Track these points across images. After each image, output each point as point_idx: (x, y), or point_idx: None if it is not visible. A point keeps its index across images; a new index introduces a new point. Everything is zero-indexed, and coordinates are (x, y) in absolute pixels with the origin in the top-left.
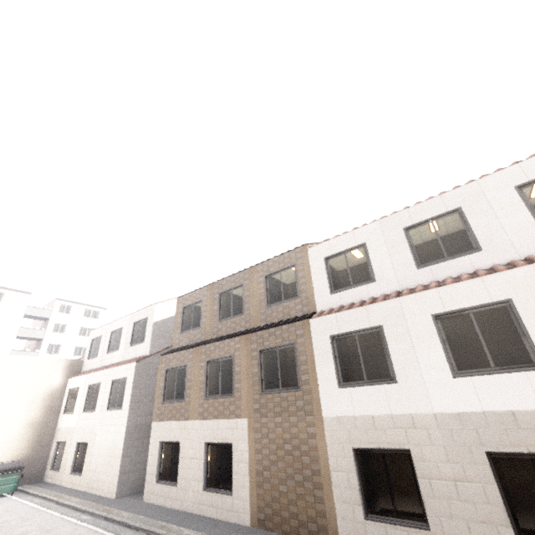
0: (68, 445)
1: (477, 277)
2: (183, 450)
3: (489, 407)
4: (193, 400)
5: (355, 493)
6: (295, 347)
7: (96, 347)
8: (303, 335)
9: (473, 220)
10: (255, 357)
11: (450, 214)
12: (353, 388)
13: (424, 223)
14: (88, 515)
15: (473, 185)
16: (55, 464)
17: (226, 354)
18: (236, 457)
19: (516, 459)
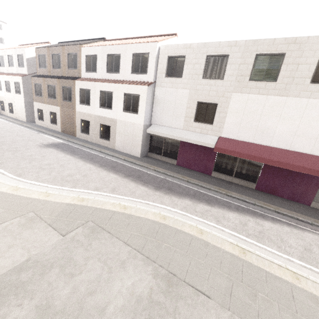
0: (4, 103)
1: (110, 83)
2: (44, 112)
3: (102, 115)
4: (45, 98)
5: (80, 128)
6: (71, 89)
7: (2, 61)
8: (73, 85)
9: (121, 61)
10: (61, 88)
11: (118, 55)
12: (82, 105)
13: (112, 55)
14: (16, 124)
15: (126, 46)
16: (2, 109)
17: (53, 84)
18: (57, 117)
19: (104, 126)
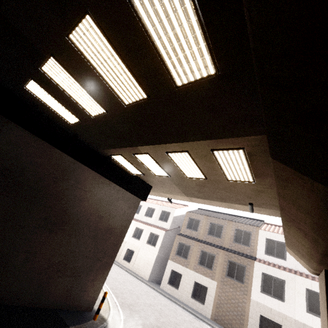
0: (122, 247)
1: None
2: (183, 278)
3: (315, 327)
4: (191, 262)
5: None
6: (245, 268)
7: (138, 209)
8: (250, 265)
9: None
10: (226, 261)
11: None
12: (266, 295)
13: None
14: (144, 283)
15: None
16: None
17: (211, 253)
18: (208, 293)
19: None
